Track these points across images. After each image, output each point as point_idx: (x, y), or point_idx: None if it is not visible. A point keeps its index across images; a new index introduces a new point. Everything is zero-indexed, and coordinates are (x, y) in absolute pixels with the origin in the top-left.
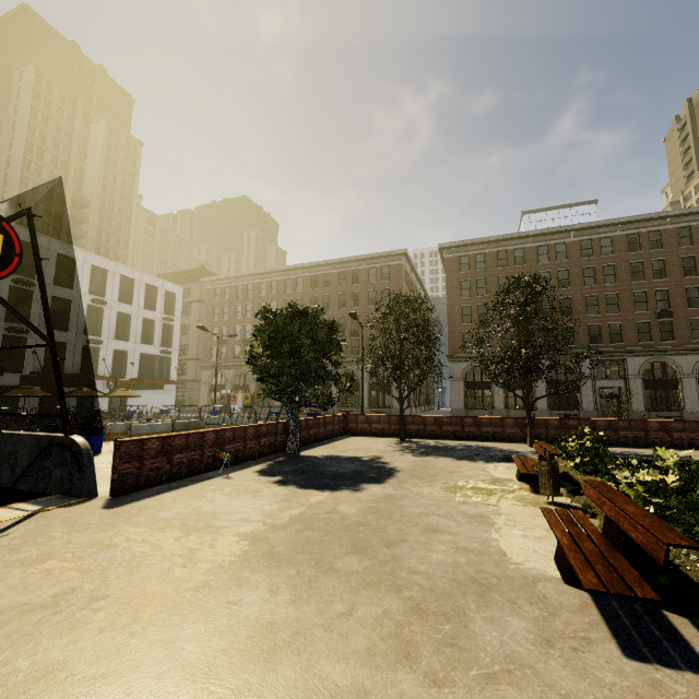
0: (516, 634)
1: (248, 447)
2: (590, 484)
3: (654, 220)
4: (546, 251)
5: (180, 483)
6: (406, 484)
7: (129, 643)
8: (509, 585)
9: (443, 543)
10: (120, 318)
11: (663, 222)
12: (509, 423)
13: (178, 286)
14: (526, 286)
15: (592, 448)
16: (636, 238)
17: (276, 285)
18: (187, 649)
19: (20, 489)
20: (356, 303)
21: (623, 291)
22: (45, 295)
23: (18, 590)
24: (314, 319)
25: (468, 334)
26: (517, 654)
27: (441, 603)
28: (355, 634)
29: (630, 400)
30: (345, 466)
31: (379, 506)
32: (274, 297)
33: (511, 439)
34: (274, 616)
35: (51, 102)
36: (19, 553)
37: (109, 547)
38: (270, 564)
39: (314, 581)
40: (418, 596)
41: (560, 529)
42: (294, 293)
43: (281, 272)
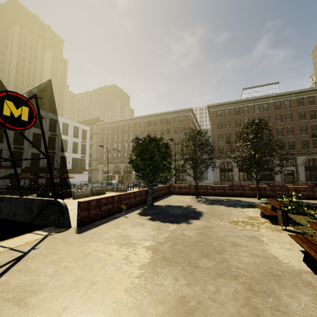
0: (307, 304)
1: (131, 202)
2: (316, 224)
3: (310, 91)
4: (258, 107)
5: (105, 220)
6: (210, 220)
7: (120, 308)
8: (288, 276)
9: (244, 252)
10: (63, 142)
11: (315, 92)
12: (247, 188)
13: (88, 127)
14: (257, 125)
15: (296, 202)
16: (301, 100)
17: (132, 125)
18: (149, 312)
19: (34, 224)
20: (168, 133)
21: (295, 125)
22: (44, 135)
23: (55, 278)
24: (158, 142)
25: (221, 146)
26: (314, 316)
27: (260, 286)
28: (227, 303)
29: (299, 176)
30: (177, 211)
31: (203, 231)
32: (131, 131)
33: (248, 196)
34: (183, 293)
35: (27, 43)
36: (47, 257)
37: (88, 254)
38: (167, 263)
39: (192, 273)
40: (247, 282)
41: (306, 246)
42: (140, 129)
43: (134, 119)
